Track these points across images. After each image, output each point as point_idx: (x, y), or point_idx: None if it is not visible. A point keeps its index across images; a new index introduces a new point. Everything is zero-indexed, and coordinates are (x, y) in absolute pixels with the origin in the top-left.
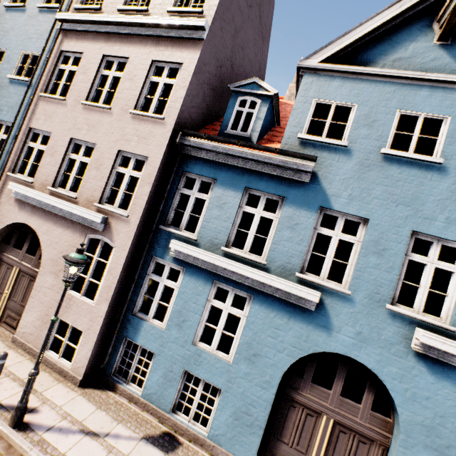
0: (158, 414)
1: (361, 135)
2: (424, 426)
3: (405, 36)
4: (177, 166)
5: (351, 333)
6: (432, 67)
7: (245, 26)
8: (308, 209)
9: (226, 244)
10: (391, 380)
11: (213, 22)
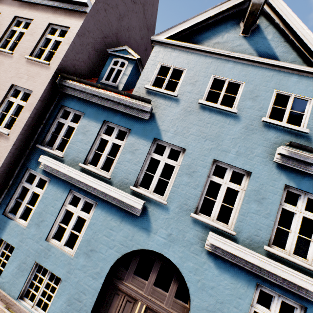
0: (7, 300)
1: (187, 90)
2: (208, 311)
3: (222, 29)
4: (56, 100)
5: (164, 234)
6: (237, 50)
7: (130, 15)
8: (146, 139)
9: (85, 162)
10: (188, 273)
11: (96, 2)
